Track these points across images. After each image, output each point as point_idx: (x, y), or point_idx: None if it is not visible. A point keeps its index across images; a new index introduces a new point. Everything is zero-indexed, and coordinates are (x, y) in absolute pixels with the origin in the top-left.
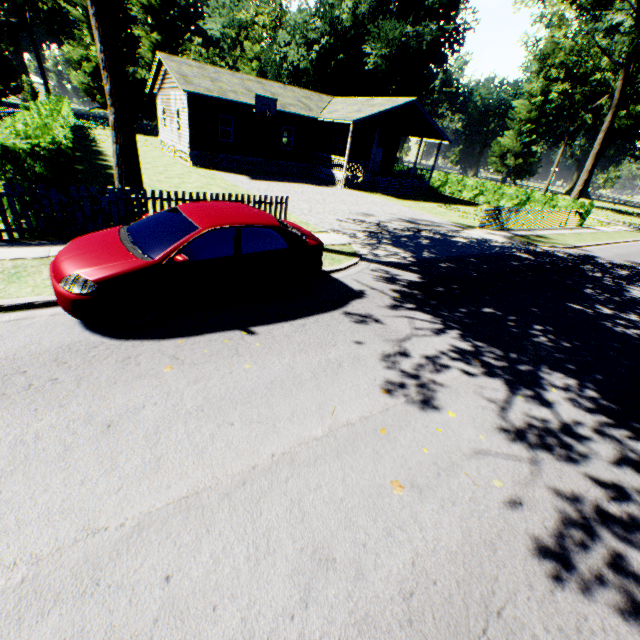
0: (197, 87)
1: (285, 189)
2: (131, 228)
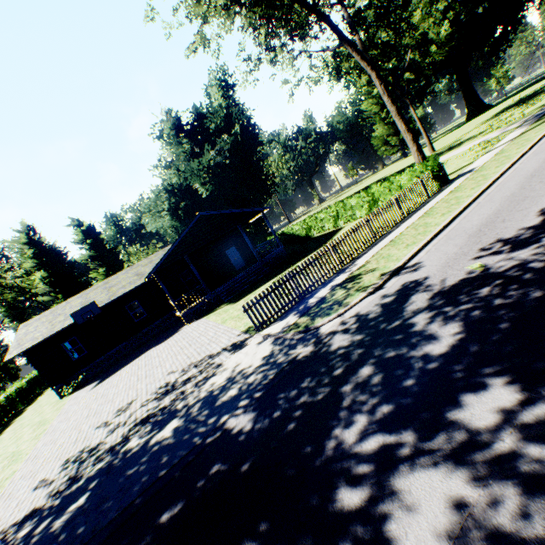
0: (26, 344)
1: (103, 389)
2: None
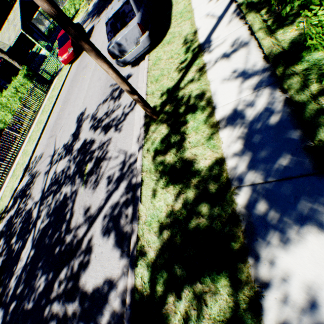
0: None
1: None
2: (60, 48)
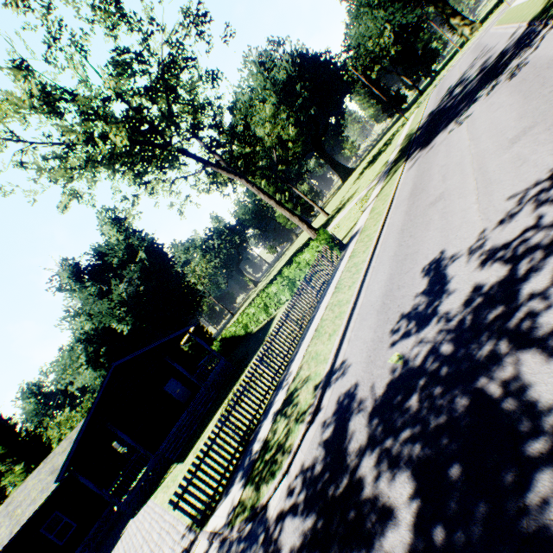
0: None
1: None
2: None
